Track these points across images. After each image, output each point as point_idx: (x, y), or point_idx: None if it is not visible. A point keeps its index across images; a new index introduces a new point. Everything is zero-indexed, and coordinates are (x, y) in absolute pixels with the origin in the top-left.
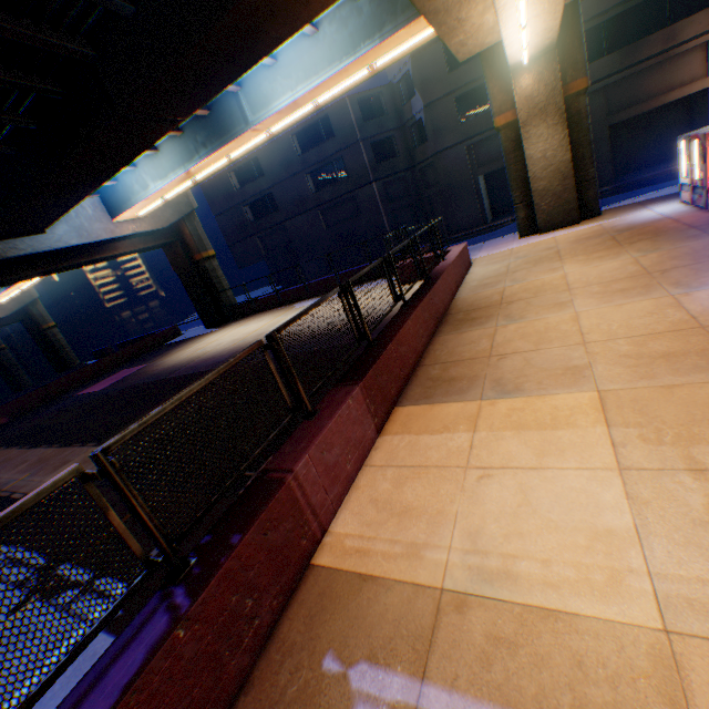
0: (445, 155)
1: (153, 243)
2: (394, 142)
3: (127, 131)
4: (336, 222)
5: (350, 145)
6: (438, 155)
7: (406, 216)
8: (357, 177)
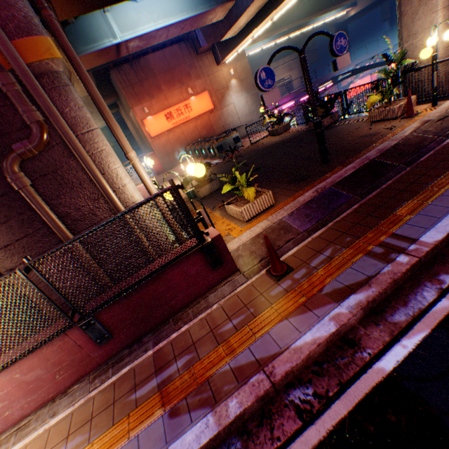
0: None
1: None
2: None
3: None
4: None
5: None
6: None
7: None
8: None
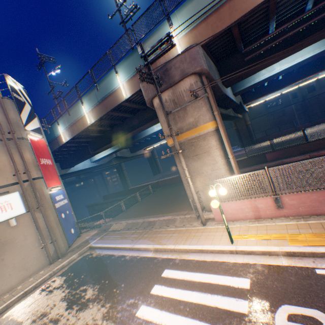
0: (324, 94)
1: (241, 117)
2: (297, 93)
3: (322, 71)
4: (272, 119)
5: (283, 94)
6: (320, 94)
7: (301, 115)
8: (285, 103)
